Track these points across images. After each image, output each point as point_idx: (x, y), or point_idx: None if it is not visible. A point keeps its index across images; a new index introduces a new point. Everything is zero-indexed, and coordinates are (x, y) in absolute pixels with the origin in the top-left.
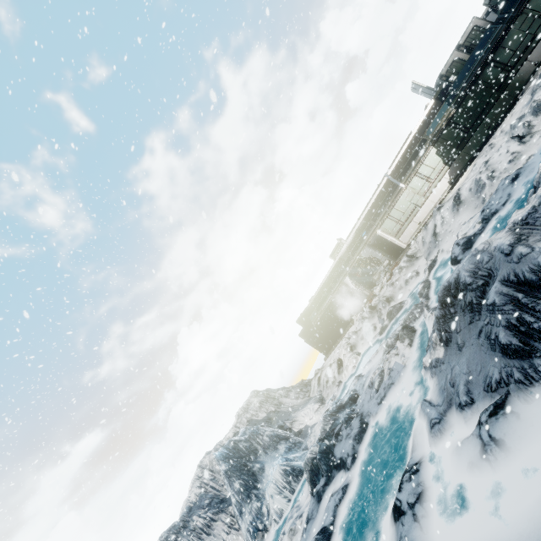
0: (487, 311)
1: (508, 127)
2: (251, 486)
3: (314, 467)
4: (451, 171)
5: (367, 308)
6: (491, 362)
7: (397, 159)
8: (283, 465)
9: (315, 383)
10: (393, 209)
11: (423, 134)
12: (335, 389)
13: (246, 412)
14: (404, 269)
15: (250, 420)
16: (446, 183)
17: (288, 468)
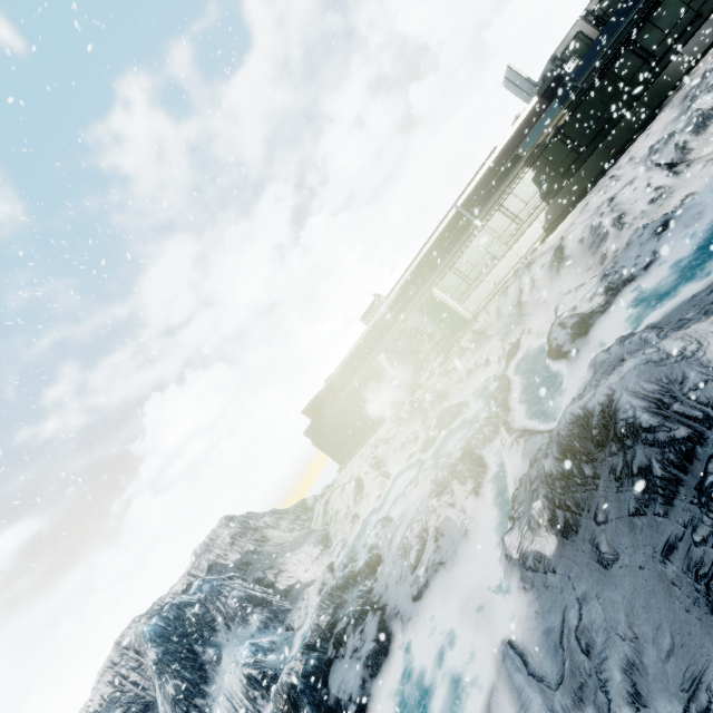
0: (697, 506)
1: (642, 152)
2: (194, 691)
3: (291, 701)
4: (550, 211)
5: (407, 404)
6: (711, 646)
7: (474, 182)
8: (248, 665)
9: (321, 508)
10: (461, 258)
11: (516, 149)
12: (347, 527)
13: (208, 552)
14: (467, 352)
15: (214, 564)
16: (540, 229)
17: (255, 673)
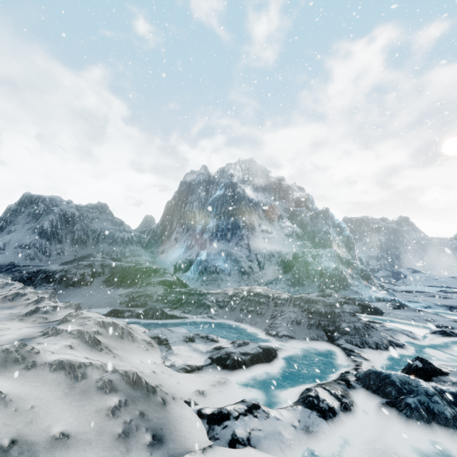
0: None
1: None
2: None
3: None
4: None
5: None
6: None
7: None
8: None
9: None
10: None
11: None
12: None
13: None
14: None
15: None
16: None
17: None
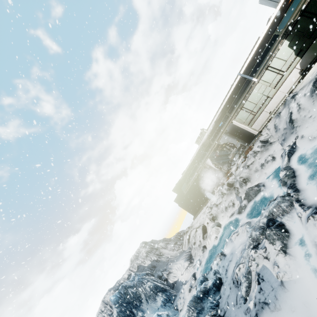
0: None
1: None
2: None
3: None
4: (303, 61)
5: (225, 184)
6: None
7: (249, 59)
8: None
9: (186, 239)
10: (246, 101)
11: (273, 32)
12: (200, 253)
13: (136, 259)
14: (259, 153)
15: (139, 266)
16: (297, 74)
17: None
